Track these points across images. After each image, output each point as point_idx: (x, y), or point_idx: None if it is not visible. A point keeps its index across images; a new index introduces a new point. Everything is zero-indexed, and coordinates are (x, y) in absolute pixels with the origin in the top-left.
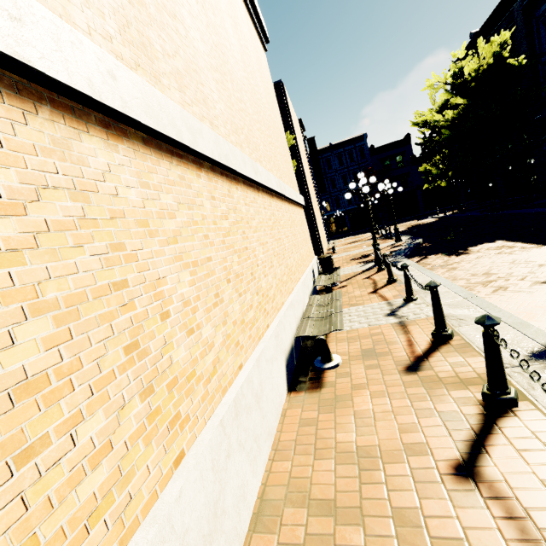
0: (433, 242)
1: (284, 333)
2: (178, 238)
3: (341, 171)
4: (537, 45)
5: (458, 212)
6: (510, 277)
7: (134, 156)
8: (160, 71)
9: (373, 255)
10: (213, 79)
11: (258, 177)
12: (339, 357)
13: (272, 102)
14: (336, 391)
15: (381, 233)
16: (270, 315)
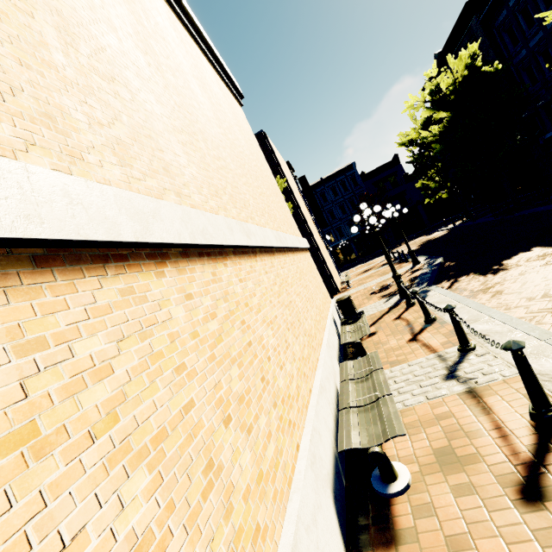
0: (456, 260)
1: (321, 446)
2: (119, 409)
3: (337, 202)
4: (505, 51)
5: (468, 220)
6: None
7: (3, 300)
8: (83, 145)
9: (393, 285)
10: (178, 142)
11: (251, 240)
12: (406, 468)
13: (256, 152)
14: (423, 551)
15: (394, 256)
16: (297, 425)
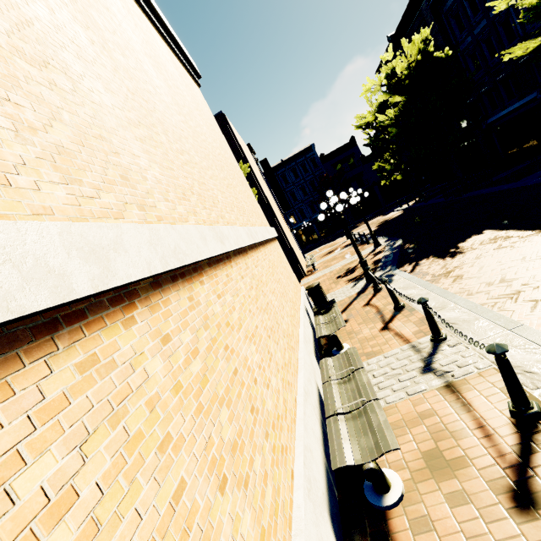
0: (415, 242)
1: (314, 463)
2: None
3: (298, 184)
4: (452, 37)
5: (420, 201)
6: (537, 283)
7: None
8: (8, 163)
9: (358, 268)
10: (136, 139)
11: (225, 246)
12: (397, 475)
13: (219, 138)
14: None
15: (355, 238)
16: (289, 448)
